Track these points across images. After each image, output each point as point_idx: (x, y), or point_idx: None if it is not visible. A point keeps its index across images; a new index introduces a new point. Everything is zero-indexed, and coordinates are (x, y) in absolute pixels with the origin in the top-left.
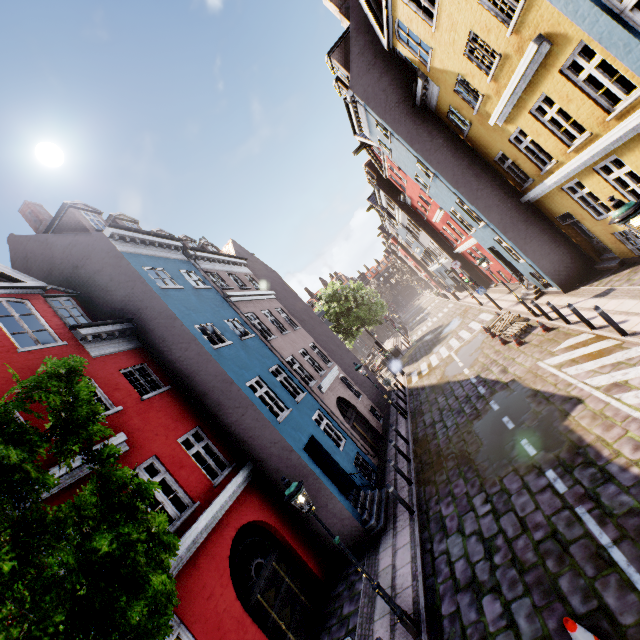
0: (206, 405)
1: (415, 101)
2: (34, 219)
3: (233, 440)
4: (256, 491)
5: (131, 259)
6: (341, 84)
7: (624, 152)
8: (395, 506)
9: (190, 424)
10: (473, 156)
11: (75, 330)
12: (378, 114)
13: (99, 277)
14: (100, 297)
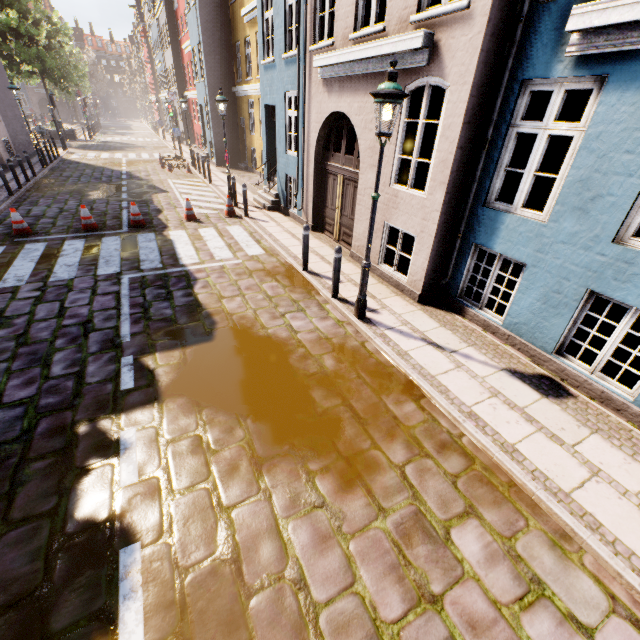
0: None
1: None
2: None
3: None
4: None
5: None
6: None
7: None
8: None
9: None
10: (228, 25)
11: None
12: None
13: None
14: None
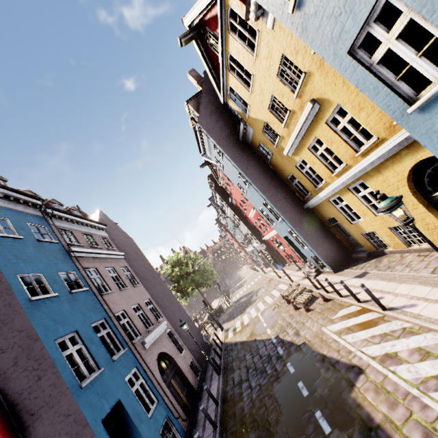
0: None
1: (239, 136)
2: None
3: (19, 411)
4: None
5: None
6: (194, 121)
7: (367, 178)
8: None
9: None
10: (274, 175)
11: None
12: (215, 140)
13: None
14: None
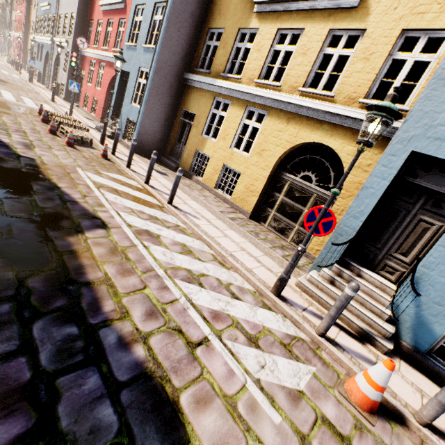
0: None
1: None
2: None
3: None
4: None
5: None
6: None
7: (274, 116)
8: None
9: None
10: (206, 4)
11: None
12: None
13: None
14: None
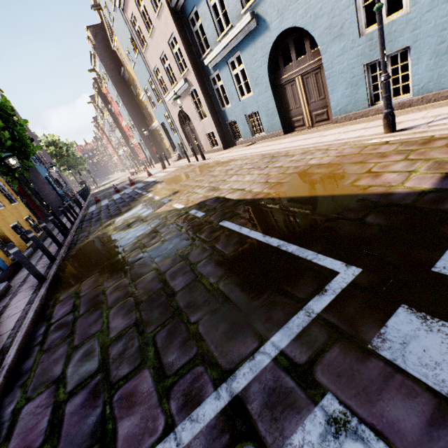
0: None
1: (121, 73)
2: None
3: None
4: (19, 185)
5: None
6: (90, 40)
7: None
8: None
9: None
10: (137, 106)
11: None
12: (105, 68)
13: None
14: None
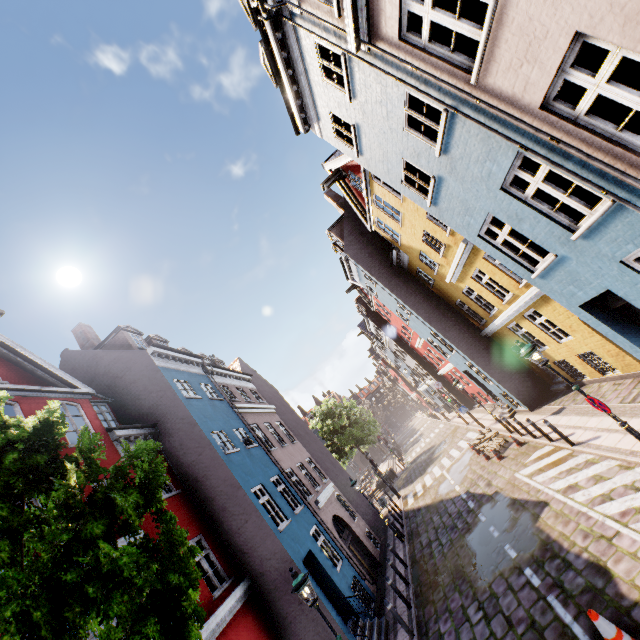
0: (211, 511)
1: (392, 262)
2: (83, 337)
3: (233, 551)
4: (252, 611)
5: (165, 372)
6: (337, 247)
7: (538, 307)
8: (395, 634)
9: (195, 530)
10: (439, 300)
11: (107, 432)
12: (365, 269)
13: (134, 386)
14: (131, 404)
